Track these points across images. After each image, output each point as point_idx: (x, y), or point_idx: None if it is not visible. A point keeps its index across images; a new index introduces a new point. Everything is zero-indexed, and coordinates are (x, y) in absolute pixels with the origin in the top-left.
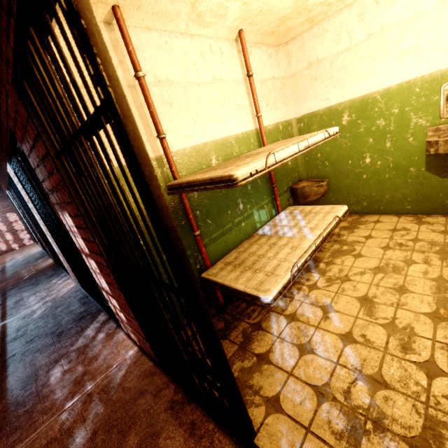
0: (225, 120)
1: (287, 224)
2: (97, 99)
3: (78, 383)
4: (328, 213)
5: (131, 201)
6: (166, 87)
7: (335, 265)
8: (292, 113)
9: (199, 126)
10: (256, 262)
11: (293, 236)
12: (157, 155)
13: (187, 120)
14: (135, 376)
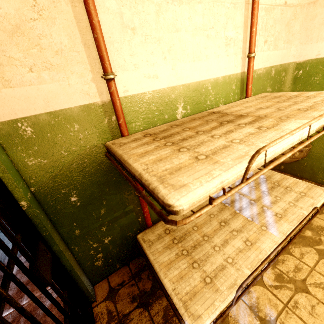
0: (205, 58)
1: (247, 193)
2: (13, 10)
3: (19, 291)
4: (303, 195)
5: (64, 154)
6: (129, 2)
7: (291, 257)
8: (292, 55)
9: (169, 64)
10: (198, 245)
11: (251, 220)
12: (104, 100)
13: (153, 54)
14: (58, 311)
